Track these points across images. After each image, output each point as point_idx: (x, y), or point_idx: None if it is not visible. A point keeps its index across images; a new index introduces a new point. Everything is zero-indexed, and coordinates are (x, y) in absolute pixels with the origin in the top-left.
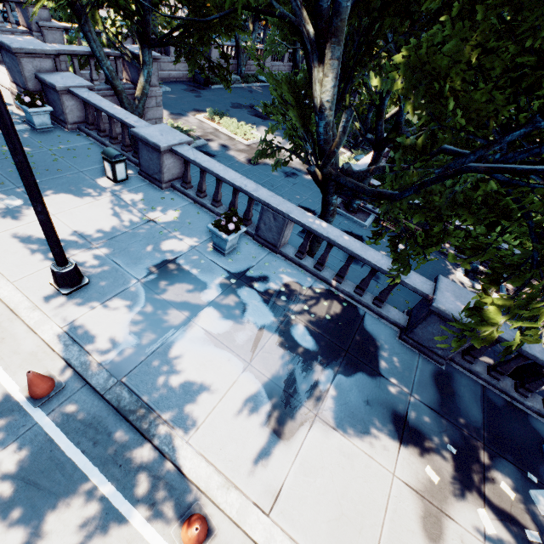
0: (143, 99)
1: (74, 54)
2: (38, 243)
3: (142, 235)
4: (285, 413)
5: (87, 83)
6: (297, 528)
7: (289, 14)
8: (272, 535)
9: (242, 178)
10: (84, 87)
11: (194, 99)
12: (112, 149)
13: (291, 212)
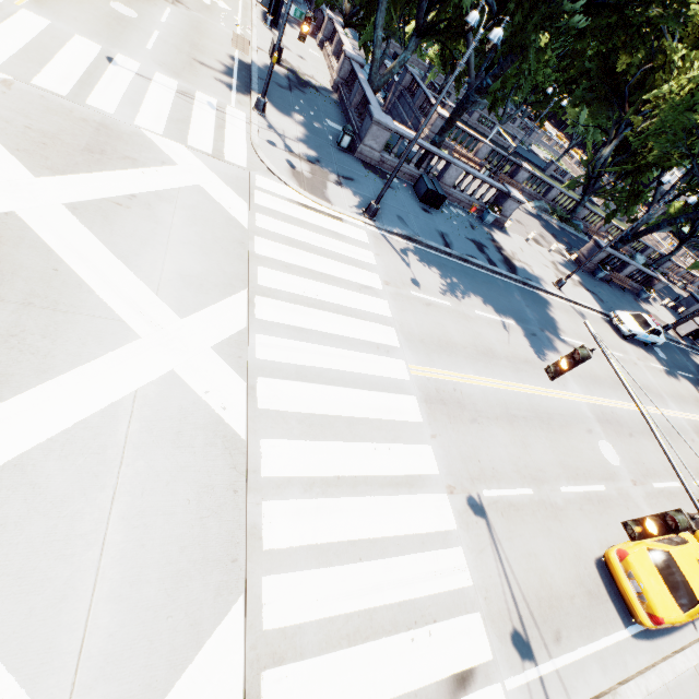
0: None
1: None
2: None
3: None
4: None
5: None
6: None
7: None
8: None
9: None
10: None
11: None
12: None
13: None
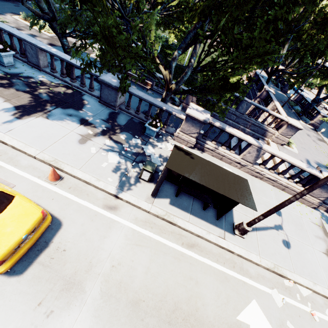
0: None
1: None
2: None
3: None
4: (24, 113)
5: None
6: (18, 137)
7: None
8: (4, 137)
9: (12, 28)
10: None
11: (13, 7)
12: None
13: (38, 44)
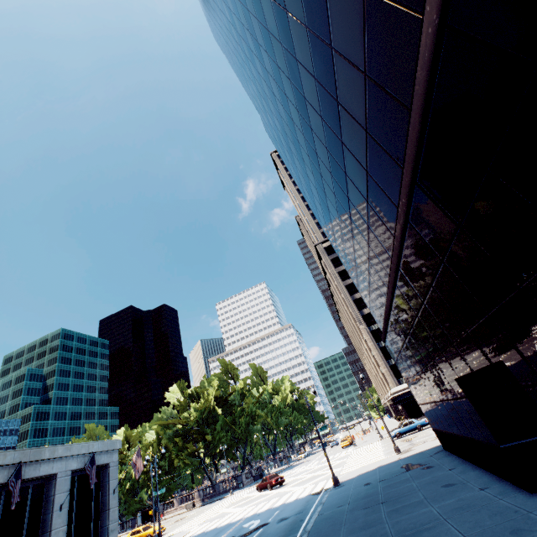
0: None
1: None
2: None
3: None
4: None
5: None
6: None
7: None
8: None
9: None
10: None
11: None
12: None
13: None
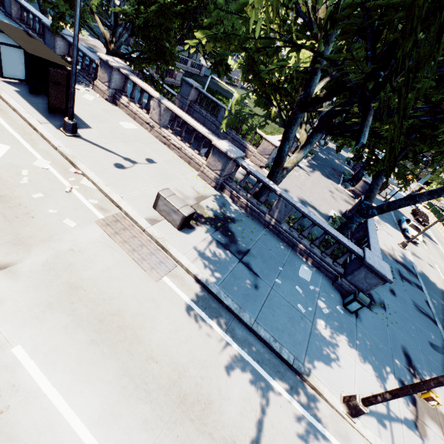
0: None
1: None
2: None
3: None
4: None
5: None
6: None
7: None
8: None
9: None
10: None
11: None
12: None
13: None
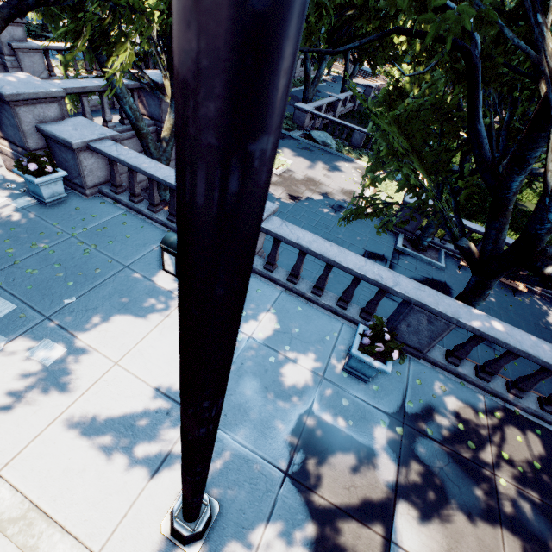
0: (172, 140)
1: (84, 92)
2: (112, 435)
3: (250, 372)
4: None
5: (109, 132)
6: None
7: (524, 45)
8: None
9: (369, 264)
10: (107, 137)
11: None
12: (174, 234)
13: (457, 313)
